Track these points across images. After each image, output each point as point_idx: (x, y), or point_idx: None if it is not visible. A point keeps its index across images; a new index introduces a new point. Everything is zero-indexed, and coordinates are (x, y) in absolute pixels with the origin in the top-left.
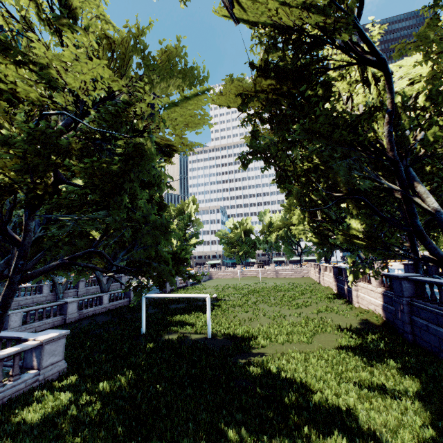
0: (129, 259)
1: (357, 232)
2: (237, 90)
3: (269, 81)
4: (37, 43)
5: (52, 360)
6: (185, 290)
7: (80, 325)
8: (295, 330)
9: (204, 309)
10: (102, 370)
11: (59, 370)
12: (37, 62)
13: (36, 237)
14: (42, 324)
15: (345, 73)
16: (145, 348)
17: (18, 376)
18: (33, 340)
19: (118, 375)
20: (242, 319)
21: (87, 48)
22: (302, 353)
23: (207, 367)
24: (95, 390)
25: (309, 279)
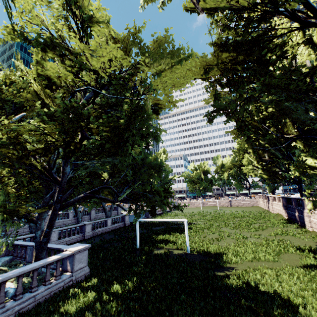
0: (130, 192)
1: (310, 166)
2: (202, 63)
3: (228, 52)
4: (74, 39)
5: (80, 266)
6: (162, 216)
7: (94, 241)
8: (259, 249)
9: (179, 231)
10: (114, 275)
11: (85, 273)
12: (73, 54)
13: (68, 178)
14: (70, 239)
15: (288, 39)
16: (141, 259)
17: (59, 277)
18: (68, 250)
19: (125, 280)
20: (211, 239)
21: (106, 37)
22: (273, 270)
23: (192, 278)
24: (110, 290)
25: (258, 207)
